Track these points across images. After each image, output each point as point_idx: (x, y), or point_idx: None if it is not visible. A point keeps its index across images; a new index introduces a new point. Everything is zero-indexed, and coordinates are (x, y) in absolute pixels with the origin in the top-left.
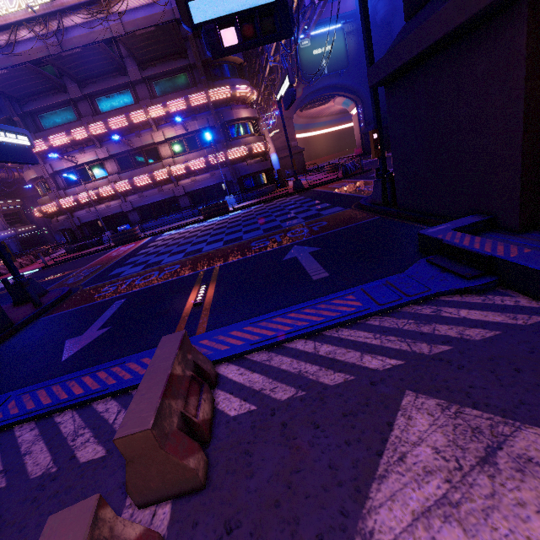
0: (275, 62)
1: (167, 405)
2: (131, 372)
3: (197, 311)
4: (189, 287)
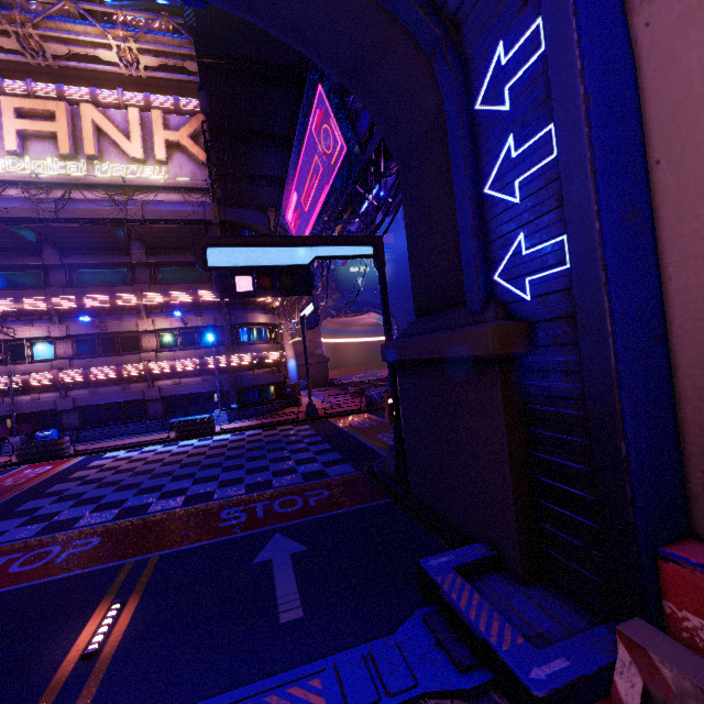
0: None
1: None
2: None
3: (81, 674)
4: (94, 600)
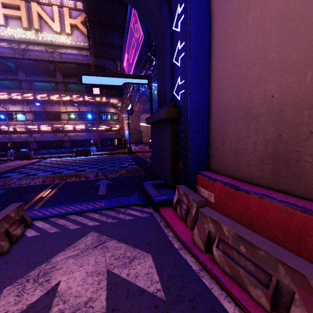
0: (132, 93)
1: (2, 223)
2: None
3: (39, 200)
4: (43, 189)
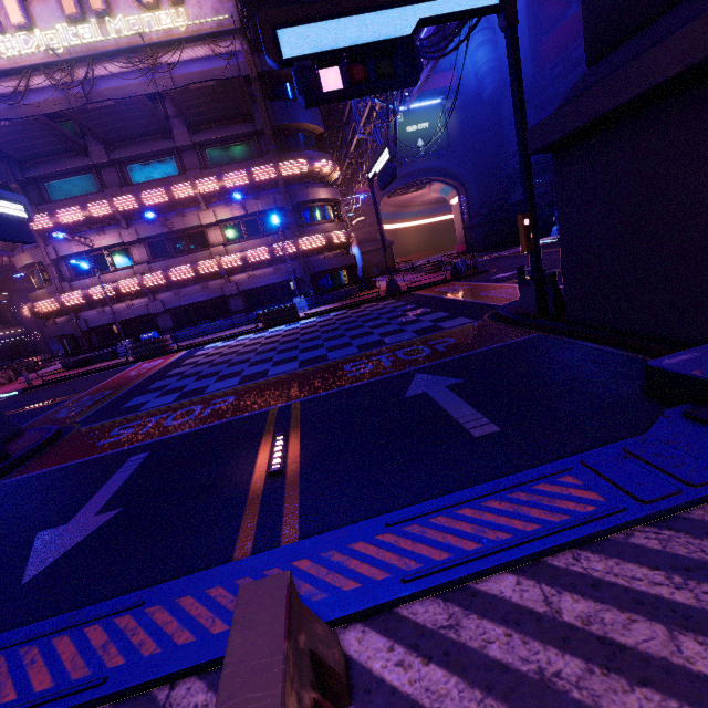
0: (364, 134)
1: None
2: (156, 635)
3: (275, 487)
4: (255, 437)
